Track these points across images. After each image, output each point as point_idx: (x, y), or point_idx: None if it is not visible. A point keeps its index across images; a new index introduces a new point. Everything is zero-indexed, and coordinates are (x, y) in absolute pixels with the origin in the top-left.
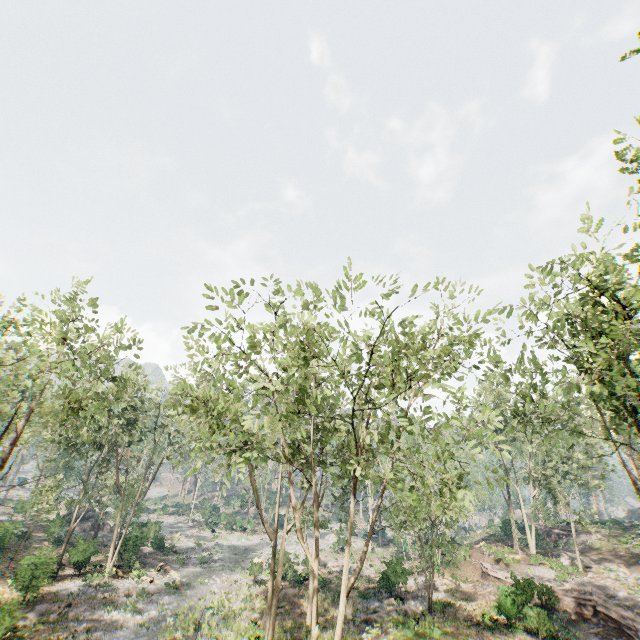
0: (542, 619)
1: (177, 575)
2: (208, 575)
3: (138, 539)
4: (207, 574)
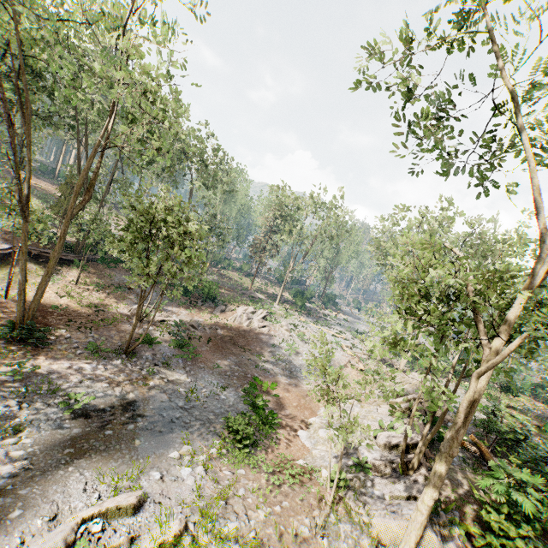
0: (545, 396)
1: (345, 318)
2: (359, 324)
3: (330, 298)
4: (358, 323)
